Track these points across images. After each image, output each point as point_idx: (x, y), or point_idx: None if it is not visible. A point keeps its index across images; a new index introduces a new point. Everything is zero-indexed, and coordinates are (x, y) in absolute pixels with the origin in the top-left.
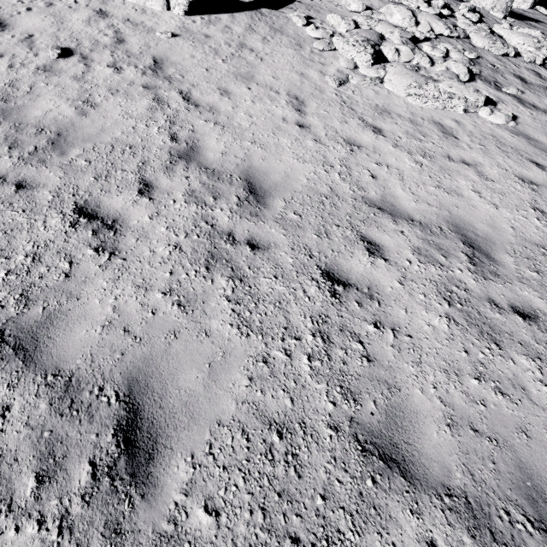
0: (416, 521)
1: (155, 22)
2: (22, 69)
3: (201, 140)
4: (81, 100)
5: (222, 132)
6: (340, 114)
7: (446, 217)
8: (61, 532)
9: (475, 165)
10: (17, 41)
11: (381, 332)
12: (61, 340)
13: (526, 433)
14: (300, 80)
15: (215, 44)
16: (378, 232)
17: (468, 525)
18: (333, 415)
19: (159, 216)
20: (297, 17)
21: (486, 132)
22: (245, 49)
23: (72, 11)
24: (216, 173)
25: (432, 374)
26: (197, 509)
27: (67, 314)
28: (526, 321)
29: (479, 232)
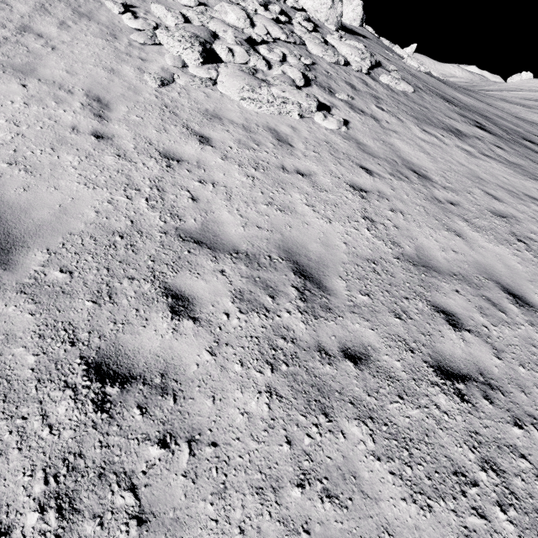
0: None
1: None
2: None
3: None
4: None
5: None
6: (159, 120)
7: (278, 241)
8: None
9: (309, 175)
10: None
11: (171, 454)
12: None
13: None
14: (108, 77)
15: None
16: (190, 277)
17: None
18: None
19: None
20: (110, 2)
21: (321, 138)
22: (30, 33)
23: None
24: None
25: (239, 506)
26: None
27: None
28: (357, 367)
29: (312, 254)
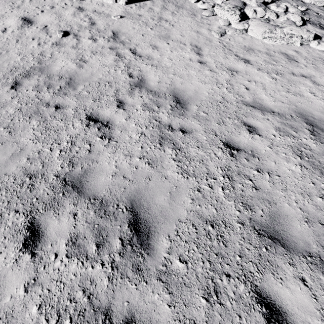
0: (292, 268)
1: (109, 10)
2: (45, 45)
3: (145, 75)
4: (78, 59)
5: (156, 70)
6: (223, 53)
7: (294, 109)
8: (112, 268)
9: (310, 77)
10: (39, 30)
11: (261, 174)
12: (93, 182)
13: None
14: (197, 36)
15: (145, 20)
16: (253, 120)
17: (322, 270)
18: (240, 217)
19: (130, 118)
20: None
21: (316, 56)
22: (162, 20)
23: (64, 10)
24: (157, 93)
25: (293, 196)
26: (176, 260)
27: (94, 170)
28: None
29: (315, 116)
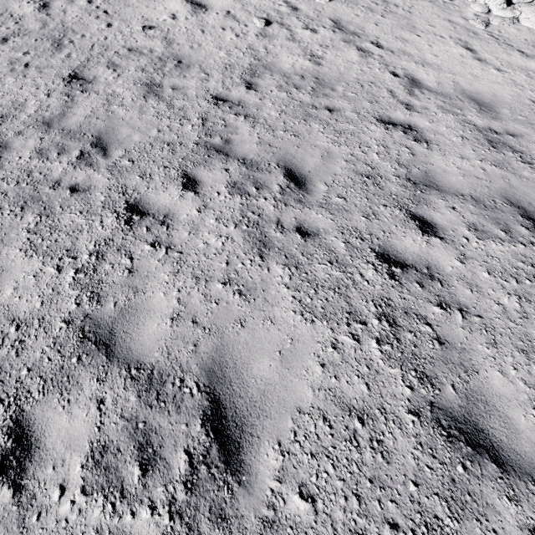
0: None
1: None
2: (247, 37)
3: (415, 75)
4: (308, 55)
5: (425, 69)
6: (501, 49)
7: None
8: None
9: None
10: (223, 17)
11: None
12: (446, 182)
13: None
14: (452, 26)
15: (365, 4)
16: None
17: None
18: None
19: (434, 122)
20: None
21: None
22: (390, 5)
23: None
24: (445, 95)
25: None
26: None
27: (435, 171)
28: None
29: None
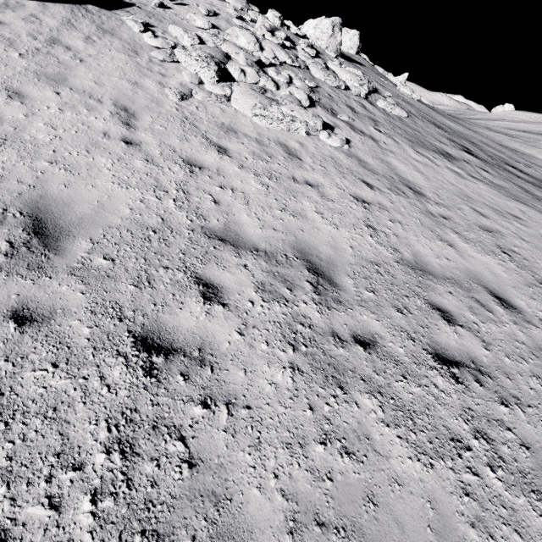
0: None
1: None
2: None
3: None
4: None
5: (1, 148)
6: (180, 130)
7: (292, 242)
8: None
9: (317, 186)
10: None
11: (212, 413)
12: None
13: (373, 501)
14: (132, 90)
15: (11, 34)
16: (217, 269)
17: None
18: None
19: None
20: (132, 21)
21: (326, 154)
22: (59, 45)
23: None
24: None
25: (273, 457)
26: None
27: None
28: (366, 351)
29: (322, 255)
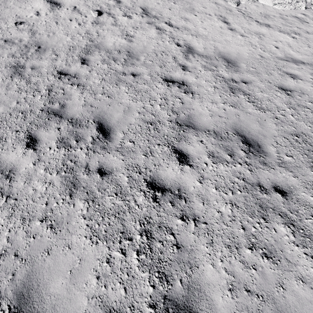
0: None
1: None
2: (86, 25)
3: (191, 44)
4: (124, 35)
5: (197, 39)
6: (245, 20)
7: None
8: (248, 165)
9: None
10: (71, 11)
11: None
12: (200, 122)
13: None
14: (217, 6)
15: None
16: (291, 70)
17: None
18: (312, 130)
19: (198, 77)
20: None
21: None
22: None
23: None
24: (208, 57)
25: None
26: (284, 156)
27: (194, 114)
28: None
29: None
